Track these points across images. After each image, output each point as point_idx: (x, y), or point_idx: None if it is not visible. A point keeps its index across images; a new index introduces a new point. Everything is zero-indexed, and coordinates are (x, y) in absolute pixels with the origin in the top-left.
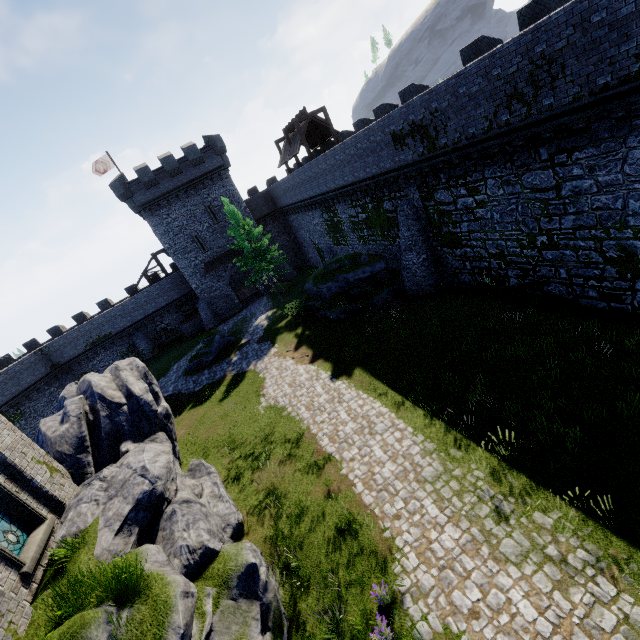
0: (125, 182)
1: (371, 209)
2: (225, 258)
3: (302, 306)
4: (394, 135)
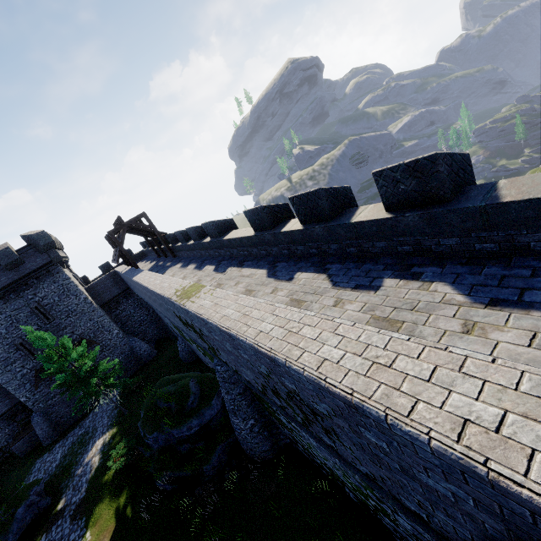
0: None
1: None
2: None
3: (132, 450)
4: (176, 314)
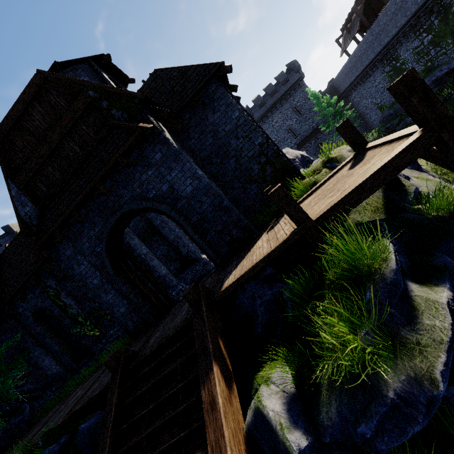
0: (249, 109)
1: (437, 24)
2: (309, 137)
3: (381, 130)
4: None
